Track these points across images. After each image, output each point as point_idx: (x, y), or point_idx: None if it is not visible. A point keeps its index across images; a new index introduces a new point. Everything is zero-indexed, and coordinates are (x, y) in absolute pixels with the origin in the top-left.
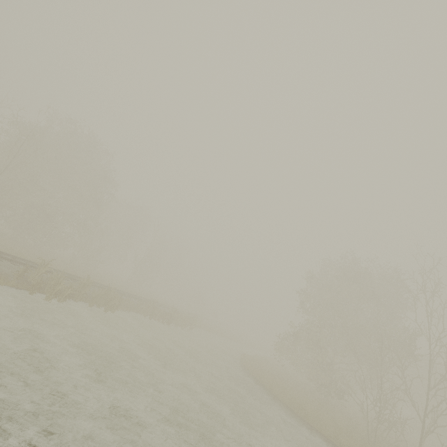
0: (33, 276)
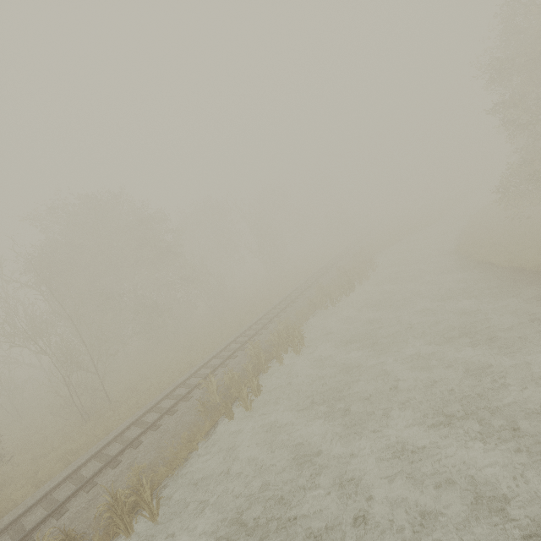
0: (214, 398)
